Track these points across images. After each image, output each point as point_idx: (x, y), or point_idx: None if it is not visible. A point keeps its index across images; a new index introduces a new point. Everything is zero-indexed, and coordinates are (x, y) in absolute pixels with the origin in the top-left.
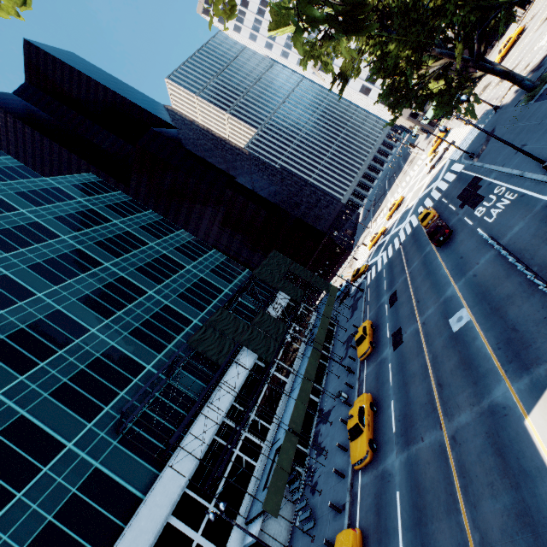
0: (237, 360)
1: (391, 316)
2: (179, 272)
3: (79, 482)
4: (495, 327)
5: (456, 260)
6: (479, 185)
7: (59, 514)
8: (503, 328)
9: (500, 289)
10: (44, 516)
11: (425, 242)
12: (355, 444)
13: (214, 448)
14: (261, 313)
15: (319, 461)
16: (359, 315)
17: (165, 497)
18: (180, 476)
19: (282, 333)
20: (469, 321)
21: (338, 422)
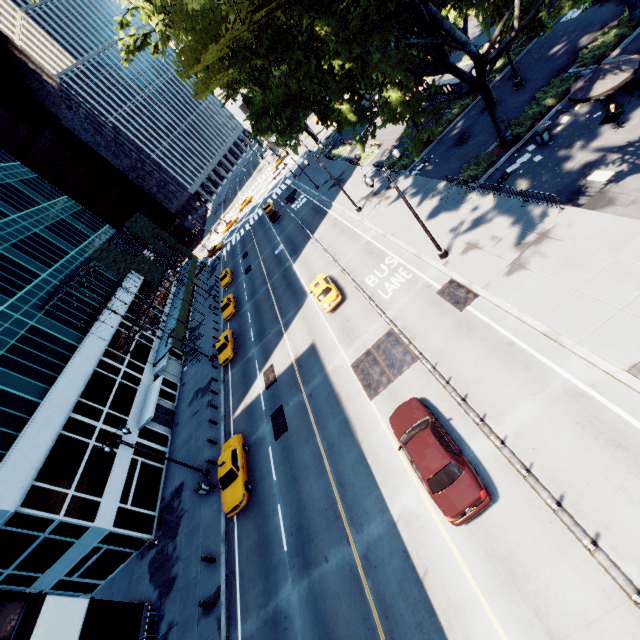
0: (121, 288)
1: (244, 263)
2: (36, 206)
3: (24, 329)
4: (290, 247)
5: (281, 228)
6: (296, 193)
7: (19, 342)
8: (293, 246)
9: (294, 235)
10: (7, 340)
11: (266, 223)
12: (226, 311)
13: (120, 333)
14: (141, 255)
15: (197, 342)
16: (219, 273)
17: (96, 347)
18: (102, 339)
19: (162, 273)
20: (282, 249)
21: (209, 321)
